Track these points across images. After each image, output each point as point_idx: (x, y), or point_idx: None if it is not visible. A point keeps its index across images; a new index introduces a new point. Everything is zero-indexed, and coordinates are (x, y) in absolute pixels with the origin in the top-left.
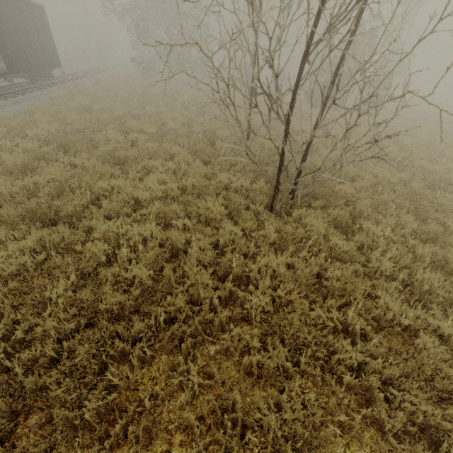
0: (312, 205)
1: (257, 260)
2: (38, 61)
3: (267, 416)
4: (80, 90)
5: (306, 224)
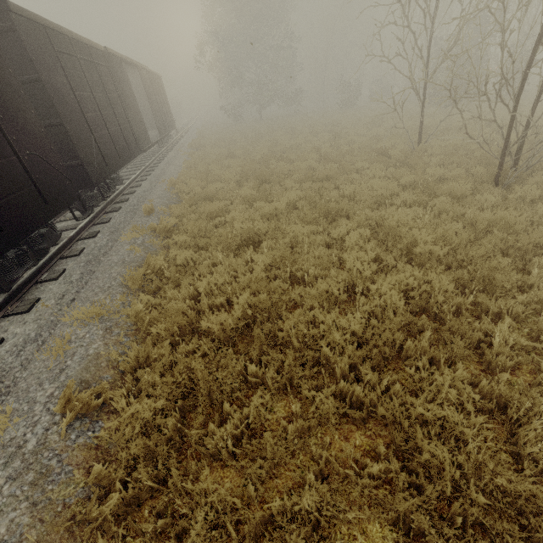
0: (538, 175)
1: (538, 207)
2: (168, 125)
3: None
4: (199, 144)
5: None
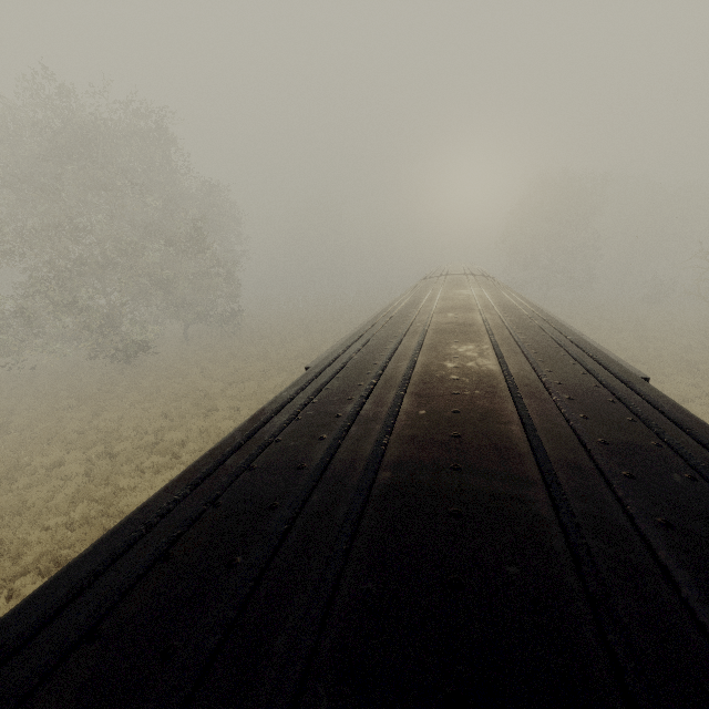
0: None
1: None
2: None
3: None
4: None
5: None
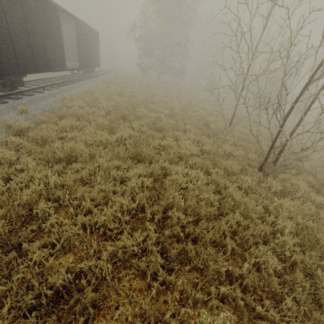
0: (287, 172)
1: (275, 200)
2: (91, 63)
3: (317, 290)
4: (110, 81)
5: (295, 183)
